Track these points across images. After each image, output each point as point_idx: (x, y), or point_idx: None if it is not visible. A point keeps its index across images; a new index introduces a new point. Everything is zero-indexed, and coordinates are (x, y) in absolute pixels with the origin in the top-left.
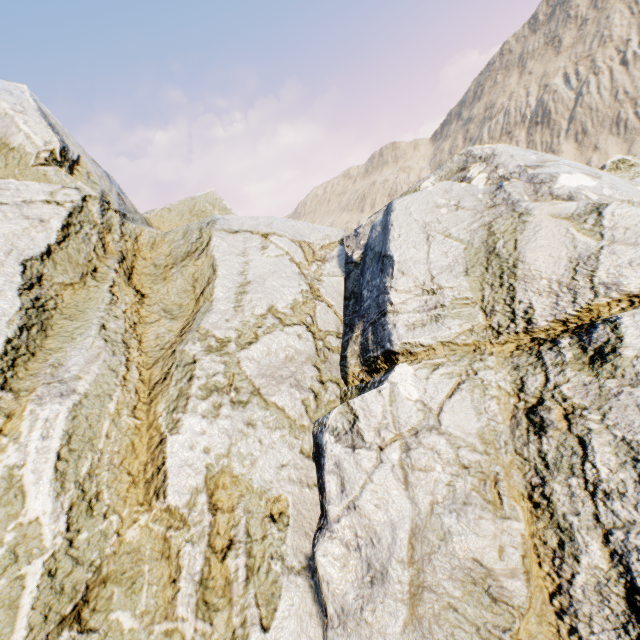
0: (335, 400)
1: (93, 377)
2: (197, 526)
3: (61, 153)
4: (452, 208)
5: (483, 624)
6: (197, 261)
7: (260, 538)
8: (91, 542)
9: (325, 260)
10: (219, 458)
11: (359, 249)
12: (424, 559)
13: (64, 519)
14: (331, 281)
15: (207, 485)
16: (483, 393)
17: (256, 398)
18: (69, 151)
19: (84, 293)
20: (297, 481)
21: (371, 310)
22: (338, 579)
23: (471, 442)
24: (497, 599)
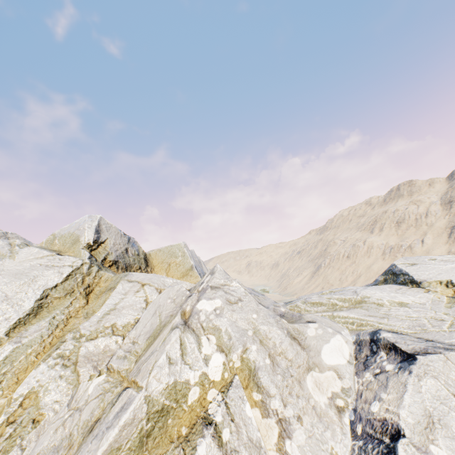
0: None
1: (32, 337)
2: (11, 408)
3: (94, 242)
4: (172, 300)
5: None
6: (111, 292)
7: (24, 426)
8: None
9: None
10: (39, 386)
11: None
12: None
13: None
14: None
15: (27, 394)
16: (100, 403)
17: (73, 366)
18: (99, 240)
19: (63, 301)
20: (56, 411)
21: None
22: None
23: (80, 424)
24: None
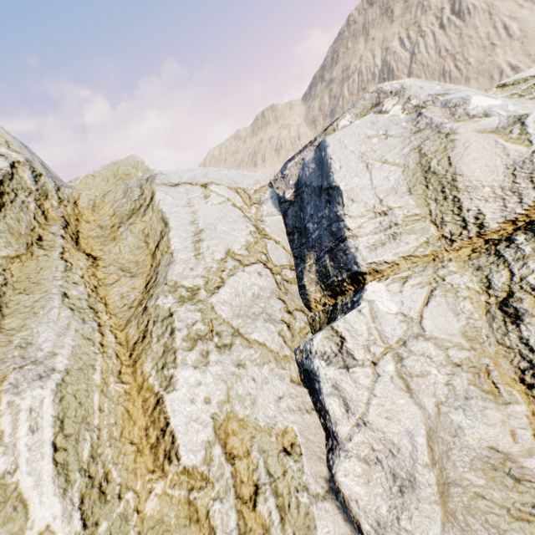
0: (305, 326)
1: (69, 350)
2: (220, 481)
3: None
4: (382, 137)
5: (512, 504)
6: (144, 217)
7: (281, 475)
8: (112, 531)
9: (261, 202)
10: (221, 405)
11: (290, 189)
12: (442, 457)
13: (77, 516)
14: (272, 220)
15: (218, 436)
16: (455, 296)
17: (238, 339)
18: None
19: (33, 264)
20: (296, 409)
21: (324, 239)
22: (366, 495)
23: (457, 341)
24: (520, 479)
